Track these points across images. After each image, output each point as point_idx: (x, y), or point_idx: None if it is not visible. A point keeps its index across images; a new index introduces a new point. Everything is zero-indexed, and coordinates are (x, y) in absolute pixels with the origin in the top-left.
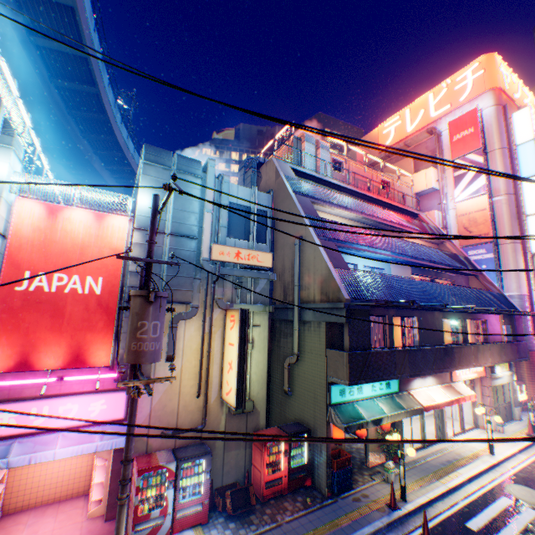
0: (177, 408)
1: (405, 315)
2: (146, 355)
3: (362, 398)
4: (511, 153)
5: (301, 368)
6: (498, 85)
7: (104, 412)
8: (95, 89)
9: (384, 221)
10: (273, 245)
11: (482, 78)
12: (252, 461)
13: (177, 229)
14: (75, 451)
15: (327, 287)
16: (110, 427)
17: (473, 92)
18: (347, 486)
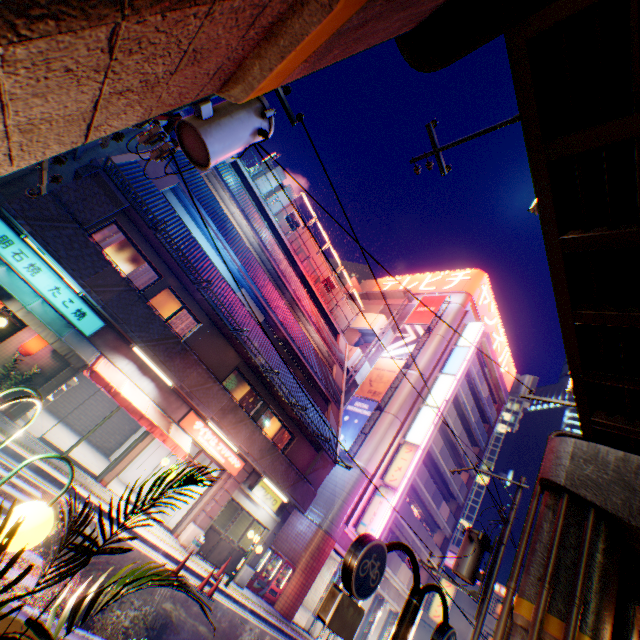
0: None
1: (190, 306)
2: None
3: (27, 279)
4: (448, 346)
5: None
6: (473, 294)
7: None
8: None
9: (282, 275)
10: None
11: (466, 282)
12: None
13: None
14: None
15: None
16: None
17: (455, 288)
18: None
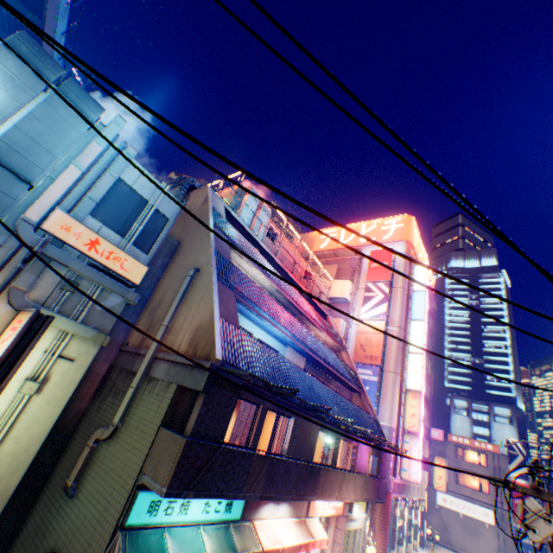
0: None
1: (284, 412)
2: None
3: (183, 522)
4: (408, 294)
5: (112, 450)
6: (411, 240)
7: None
8: (40, 21)
9: (297, 304)
10: (164, 271)
11: (402, 229)
12: None
13: (3, 154)
14: None
15: (201, 336)
16: None
17: (393, 237)
18: None
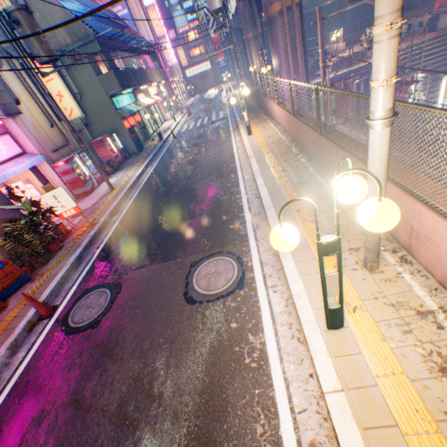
0: (48, 137)
1: (116, 56)
2: (56, 54)
3: (127, 106)
4: None
5: (87, 103)
6: None
7: (10, 151)
8: None
9: None
10: None
11: None
12: (102, 158)
13: None
14: (23, 169)
15: (73, 29)
16: (22, 158)
17: None
18: (143, 147)
